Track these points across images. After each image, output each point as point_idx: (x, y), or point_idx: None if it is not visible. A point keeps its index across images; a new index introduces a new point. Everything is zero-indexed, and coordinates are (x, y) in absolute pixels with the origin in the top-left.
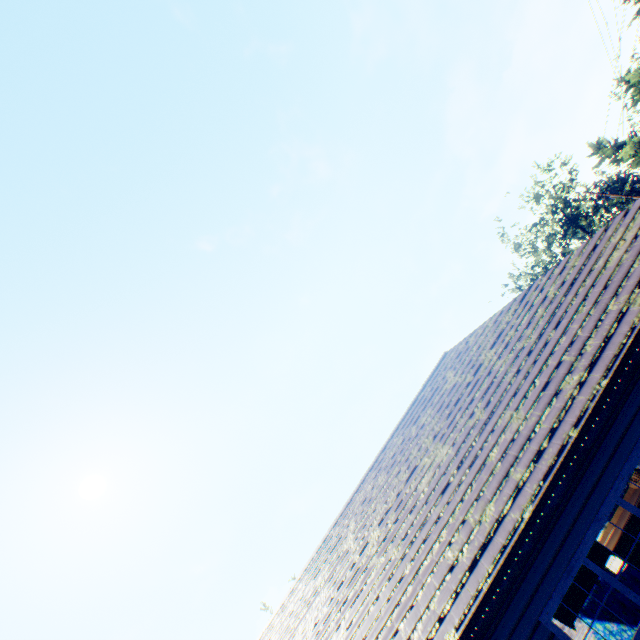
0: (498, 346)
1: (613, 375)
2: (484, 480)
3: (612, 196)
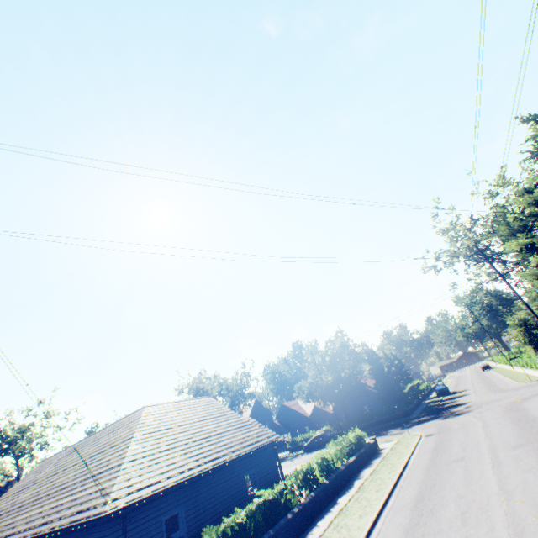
0: (106, 453)
1: (31, 537)
2: (36, 512)
3: (491, 267)
